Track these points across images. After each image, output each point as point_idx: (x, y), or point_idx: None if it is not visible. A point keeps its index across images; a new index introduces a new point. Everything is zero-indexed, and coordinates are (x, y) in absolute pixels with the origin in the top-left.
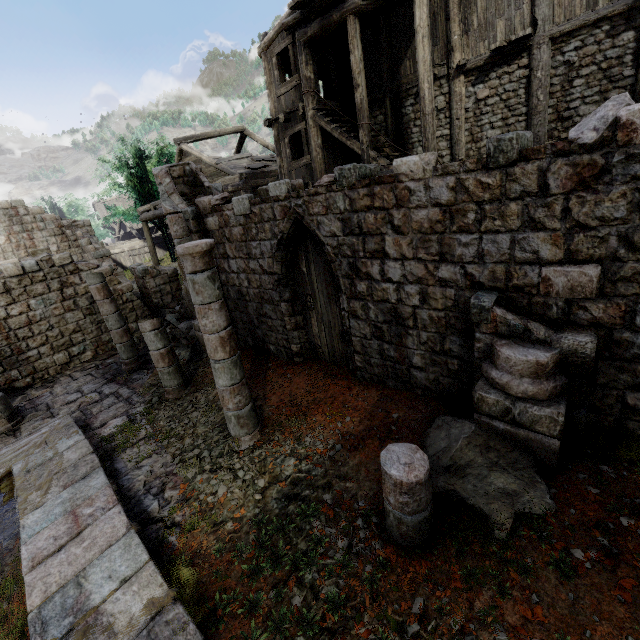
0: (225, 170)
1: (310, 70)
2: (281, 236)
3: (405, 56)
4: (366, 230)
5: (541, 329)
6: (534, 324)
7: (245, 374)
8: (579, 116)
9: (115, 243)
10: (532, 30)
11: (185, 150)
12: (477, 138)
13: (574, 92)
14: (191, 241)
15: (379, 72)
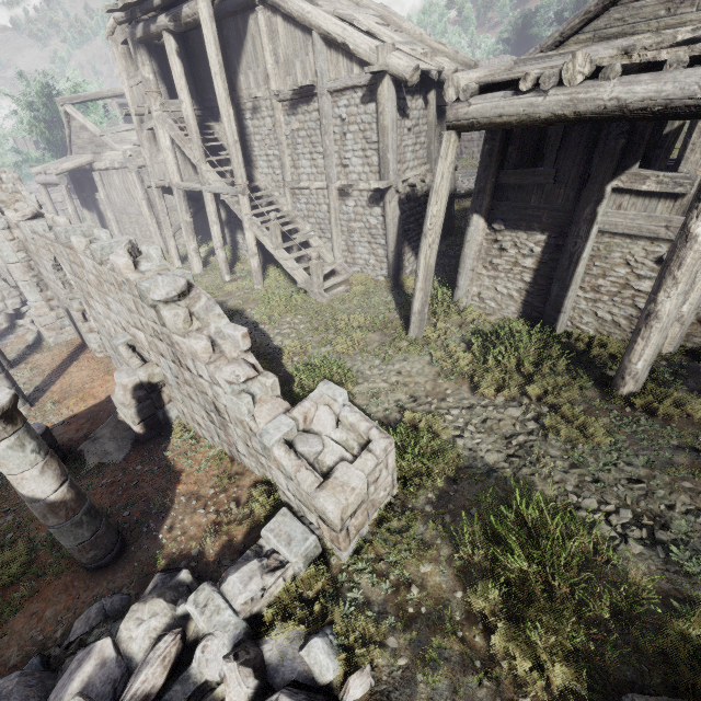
0: (110, 144)
1: (148, 71)
2: (52, 263)
3: (239, 70)
4: (80, 277)
5: (133, 364)
6: (133, 360)
7: (57, 363)
8: (353, 166)
9: (38, 190)
10: (314, 80)
11: (70, 113)
12: (297, 165)
13: (348, 144)
14: (9, 247)
15: None
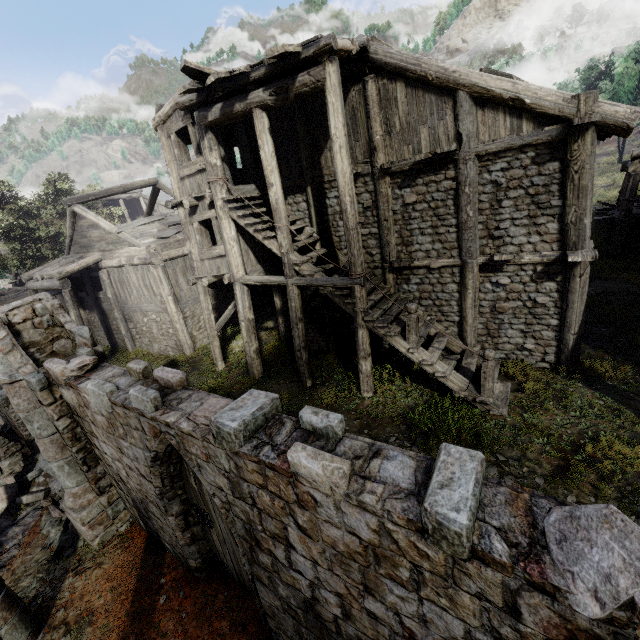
0: (129, 240)
1: (215, 156)
2: (155, 454)
3: (325, 146)
4: (262, 507)
5: None
6: None
7: (126, 604)
8: (510, 237)
9: (10, 290)
10: (457, 145)
11: (78, 213)
12: (407, 242)
13: (503, 212)
14: (43, 413)
15: (298, 158)
